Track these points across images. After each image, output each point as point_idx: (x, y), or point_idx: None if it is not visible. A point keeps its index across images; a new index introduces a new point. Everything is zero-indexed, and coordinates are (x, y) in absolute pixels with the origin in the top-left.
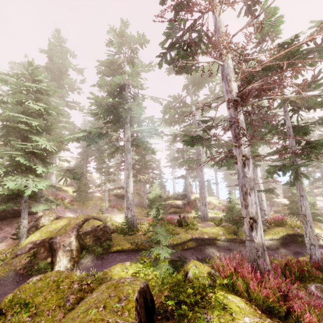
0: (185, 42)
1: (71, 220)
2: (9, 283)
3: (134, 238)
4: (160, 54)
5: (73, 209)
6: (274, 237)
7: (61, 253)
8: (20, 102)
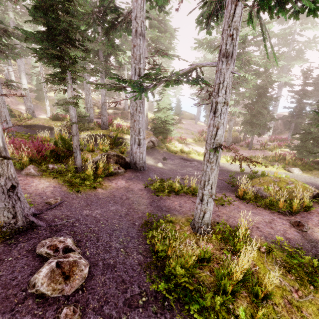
0: None
1: None
2: None
3: (15, 120)
4: None
5: None
6: (88, 134)
7: None
8: None
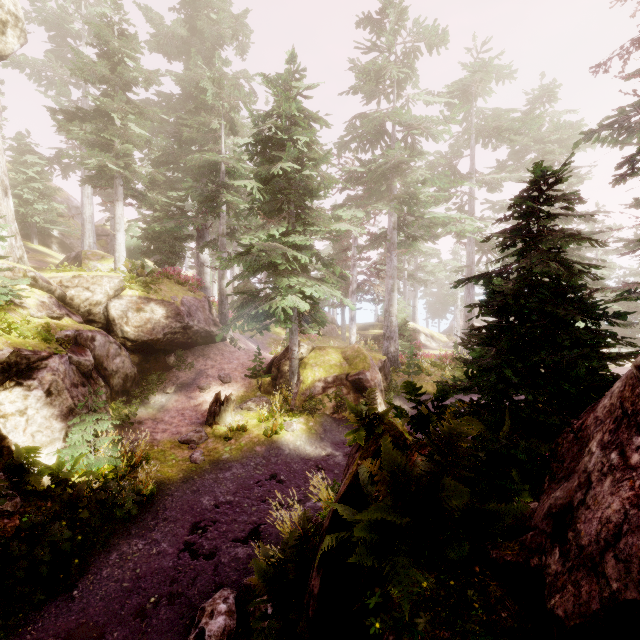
0: (639, 129)
1: (361, 350)
2: (339, 429)
3: (420, 379)
4: (588, 130)
5: (244, 336)
6: None
7: (379, 393)
8: (285, 139)
